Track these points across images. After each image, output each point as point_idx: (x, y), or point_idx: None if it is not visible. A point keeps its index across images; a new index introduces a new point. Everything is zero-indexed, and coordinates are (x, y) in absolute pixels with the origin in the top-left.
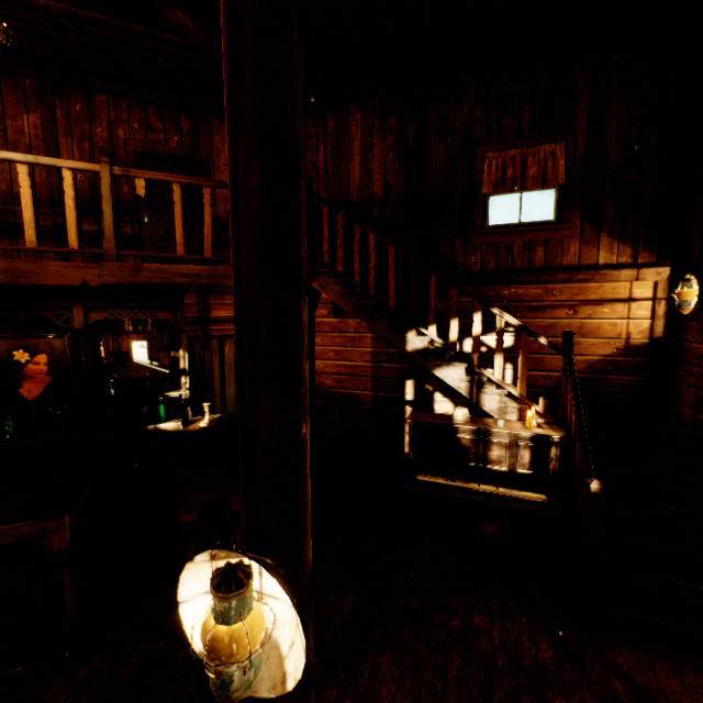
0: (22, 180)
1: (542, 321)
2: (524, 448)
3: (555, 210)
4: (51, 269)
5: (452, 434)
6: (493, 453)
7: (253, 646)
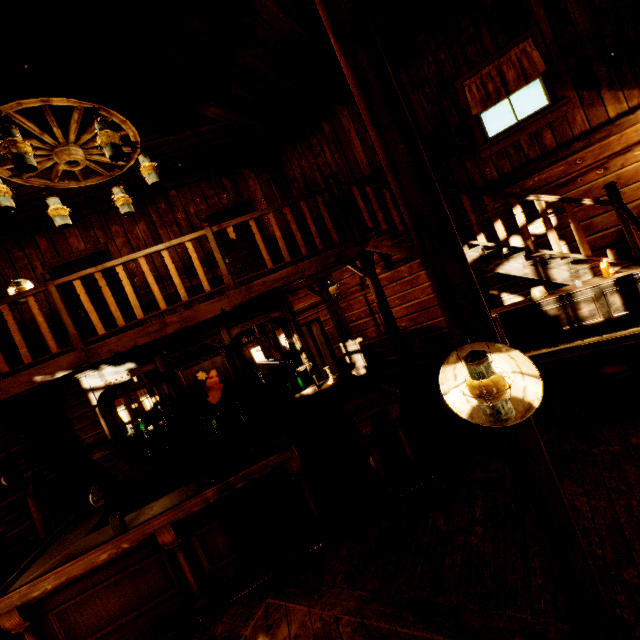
0: (167, 261)
1: (576, 191)
2: (611, 295)
3: (546, 95)
4: (201, 310)
5: (537, 311)
6: (583, 310)
7: (506, 385)
